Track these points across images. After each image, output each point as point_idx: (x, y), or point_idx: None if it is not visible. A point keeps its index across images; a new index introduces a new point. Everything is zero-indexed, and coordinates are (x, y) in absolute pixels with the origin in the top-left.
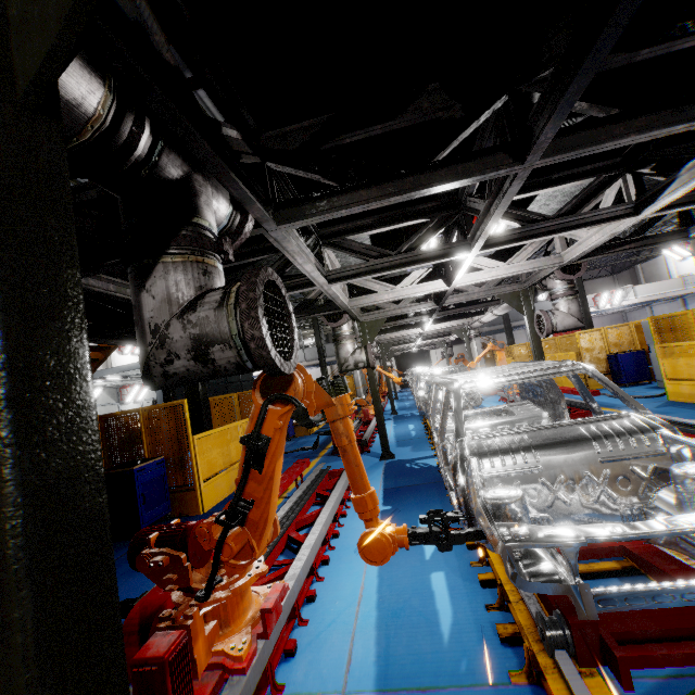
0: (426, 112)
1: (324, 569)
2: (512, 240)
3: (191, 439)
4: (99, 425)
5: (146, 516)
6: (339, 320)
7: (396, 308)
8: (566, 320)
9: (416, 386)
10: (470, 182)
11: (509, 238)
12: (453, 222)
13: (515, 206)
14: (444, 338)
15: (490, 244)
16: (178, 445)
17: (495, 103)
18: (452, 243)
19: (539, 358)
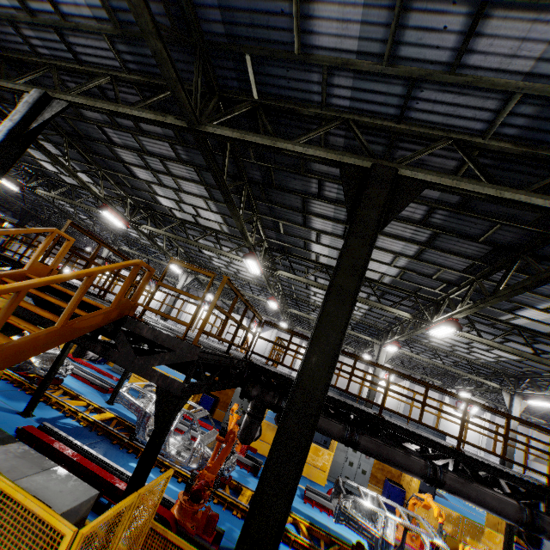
0: None
1: None
2: None
3: None
4: None
5: None
6: None
7: None
8: None
9: None
10: None
11: None
12: None
13: None
14: None
15: None
16: None
17: None
18: None
19: None
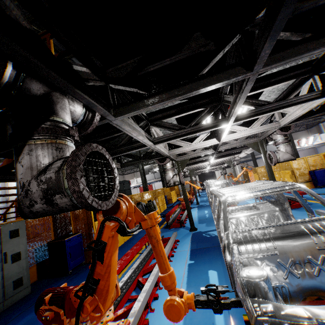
0: (193, 49)
1: (155, 303)
2: (250, 116)
3: (94, 223)
4: (51, 217)
5: (71, 264)
6: (164, 161)
7: (194, 153)
8: (284, 156)
9: (207, 191)
10: (221, 85)
11: (249, 115)
12: (218, 108)
13: (251, 98)
14: (221, 165)
15: (238, 119)
16: (88, 227)
17: (233, 39)
18: (217, 120)
19: (271, 176)
